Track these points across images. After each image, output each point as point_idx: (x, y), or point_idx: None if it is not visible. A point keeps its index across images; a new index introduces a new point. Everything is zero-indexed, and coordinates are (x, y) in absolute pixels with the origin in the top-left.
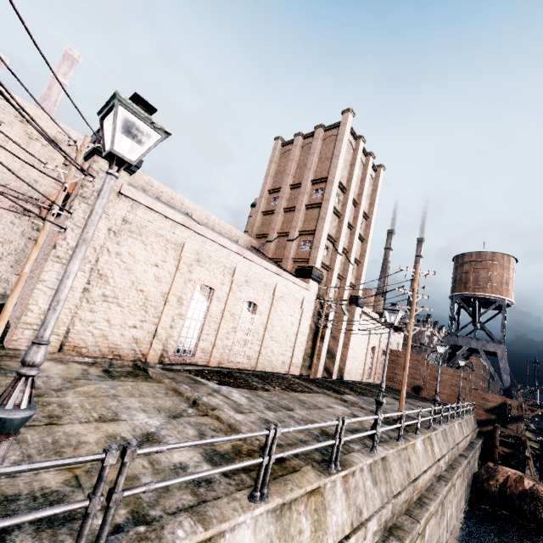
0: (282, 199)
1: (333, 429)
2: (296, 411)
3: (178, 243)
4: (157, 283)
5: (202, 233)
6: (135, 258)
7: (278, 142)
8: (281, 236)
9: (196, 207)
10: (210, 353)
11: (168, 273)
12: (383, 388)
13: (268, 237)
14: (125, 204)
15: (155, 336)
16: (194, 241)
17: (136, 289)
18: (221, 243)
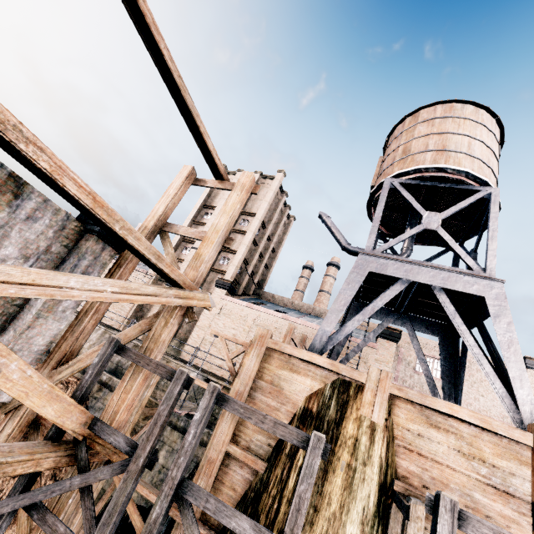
0: None
1: None
2: None
3: None
4: None
5: None
6: None
7: None
8: None
9: None
10: None
11: None
12: None
13: None
14: None
15: None
16: None
17: None
18: None
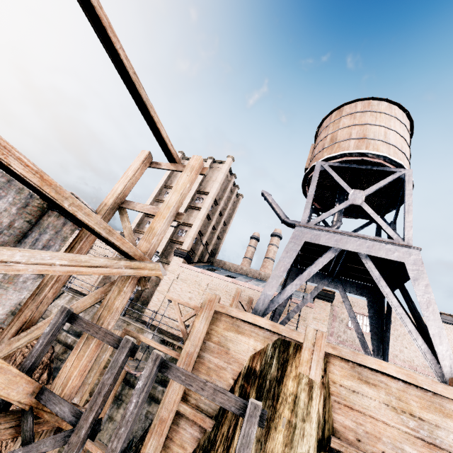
0: None
1: None
2: None
3: None
4: None
5: None
6: None
7: None
8: None
9: None
10: None
11: None
12: None
13: None
14: None
15: None
16: None
17: None
18: None
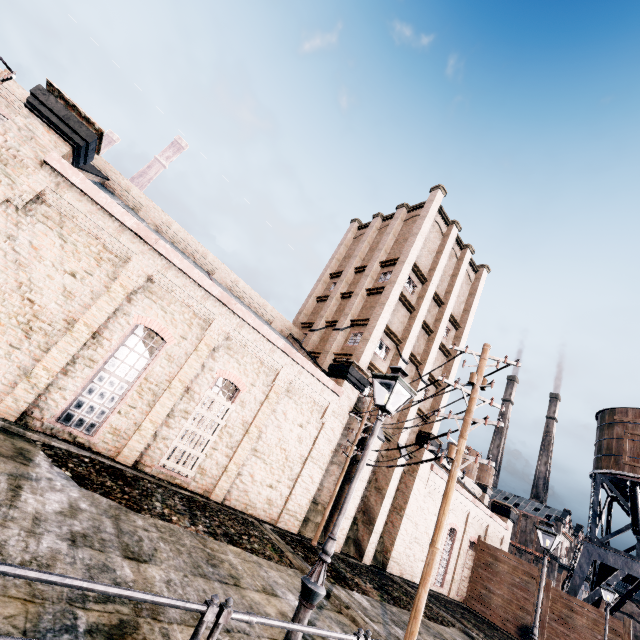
0: (342, 283)
1: (172, 633)
2: (146, 567)
3: (122, 257)
4: (64, 300)
5: (164, 254)
6: (39, 253)
7: (354, 224)
8: (329, 326)
9: (222, 266)
10: (128, 440)
11: (90, 292)
12: (328, 552)
13: (313, 325)
14: (47, 178)
15: (27, 377)
16: (150, 261)
17: (21, 296)
18: (195, 278)
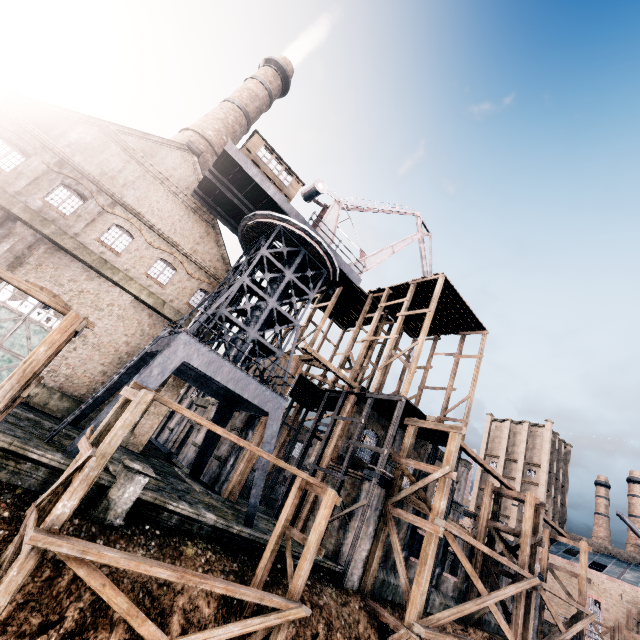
0: None
1: None
2: None
3: None
4: None
5: None
6: None
7: None
8: None
9: None
10: None
11: None
12: None
13: None
14: None
15: None
16: None
17: None
18: None
